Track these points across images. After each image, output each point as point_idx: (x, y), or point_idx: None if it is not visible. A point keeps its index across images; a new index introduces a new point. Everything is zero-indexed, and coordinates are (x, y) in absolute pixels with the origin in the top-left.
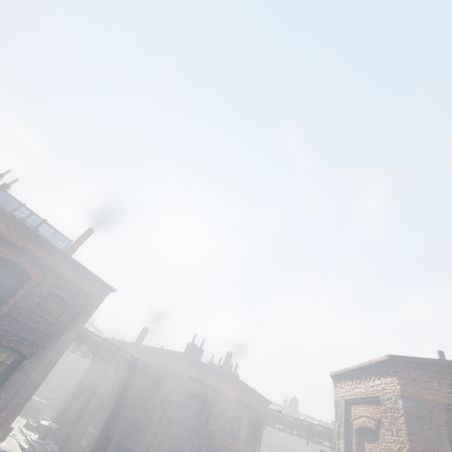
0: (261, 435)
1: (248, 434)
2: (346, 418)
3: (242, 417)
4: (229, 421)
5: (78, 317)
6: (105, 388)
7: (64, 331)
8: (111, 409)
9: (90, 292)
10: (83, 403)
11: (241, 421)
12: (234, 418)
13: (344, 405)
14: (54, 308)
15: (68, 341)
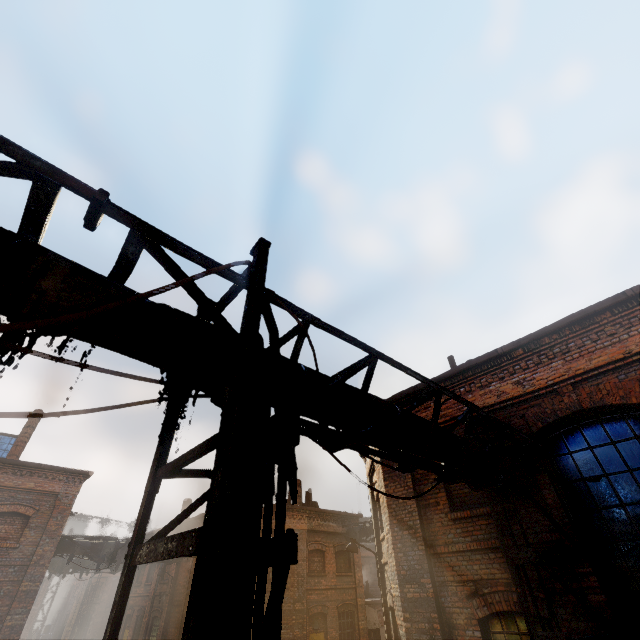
0: (359, 557)
1: (340, 564)
2: (372, 493)
3: (323, 548)
4: (305, 559)
5: (47, 527)
6: (153, 596)
7: (34, 551)
8: (165, 616)
9: (55, 490)
10: (135, 628)
11: (324, 552)
12: (312, 553)
13: (369, 480)
14: (8, 531)
15: (45, 560)
